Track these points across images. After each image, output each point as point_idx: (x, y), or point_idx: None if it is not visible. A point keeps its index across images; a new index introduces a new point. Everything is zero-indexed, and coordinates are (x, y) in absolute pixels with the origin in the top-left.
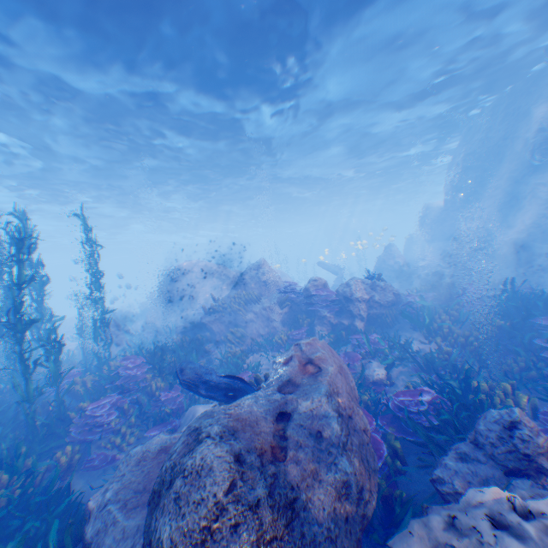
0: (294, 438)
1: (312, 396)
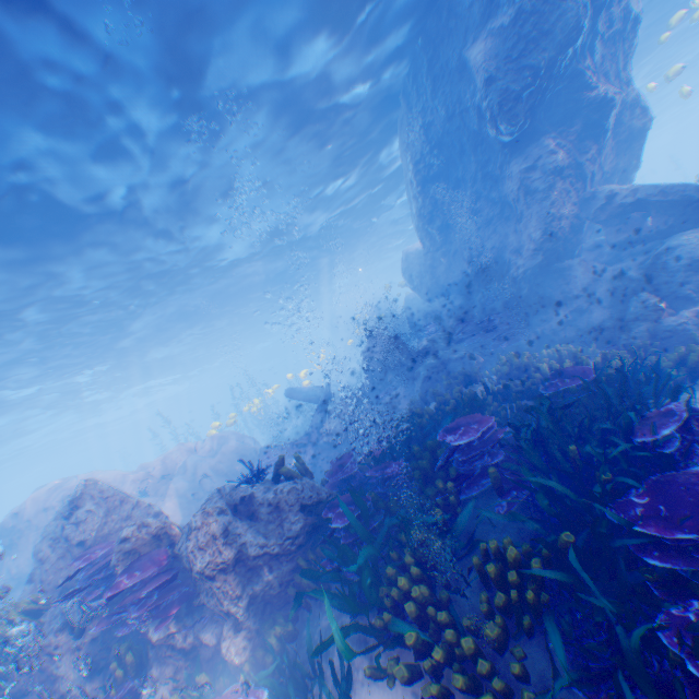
0: None
1: None
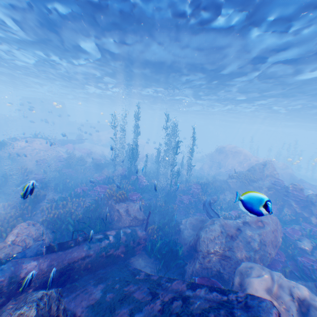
0: (238, 237)
1: (252, 231)
